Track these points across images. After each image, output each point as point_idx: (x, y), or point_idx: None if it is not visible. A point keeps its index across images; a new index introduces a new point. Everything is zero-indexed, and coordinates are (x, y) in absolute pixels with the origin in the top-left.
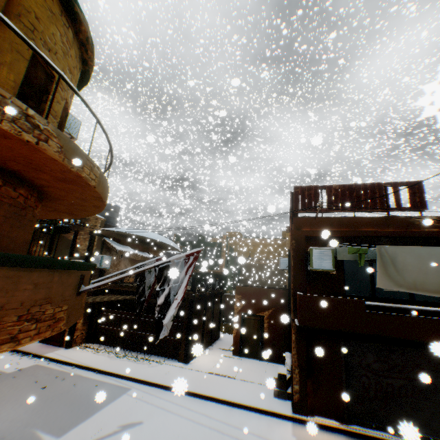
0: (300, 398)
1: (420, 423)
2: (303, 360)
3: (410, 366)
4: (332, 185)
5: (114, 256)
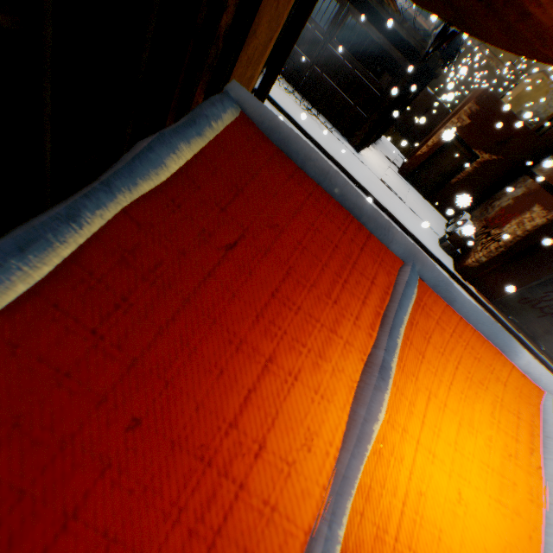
0: (475, 268)
1: (548, 340)
2: (519, 247)
3: None
4: None
5: None
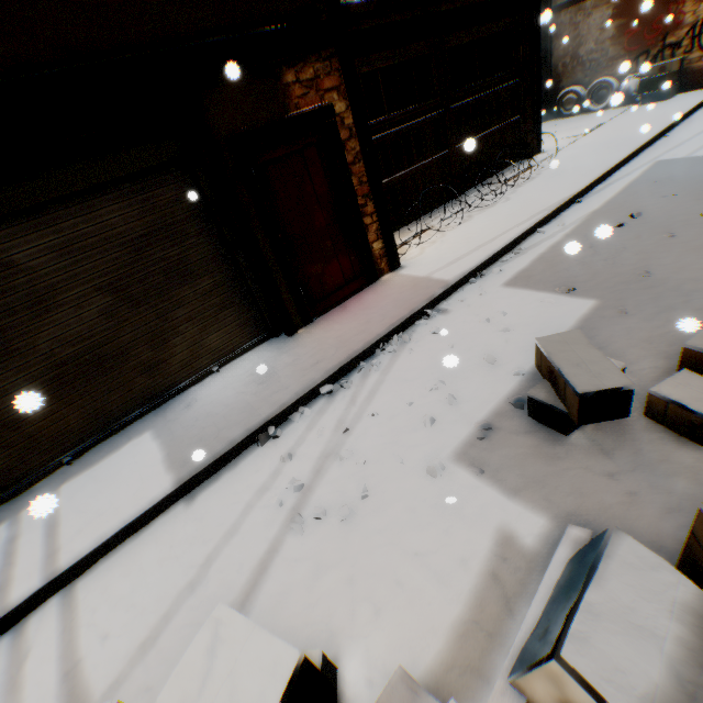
0: None
1: None
2: None
3: None
4: None
5: None
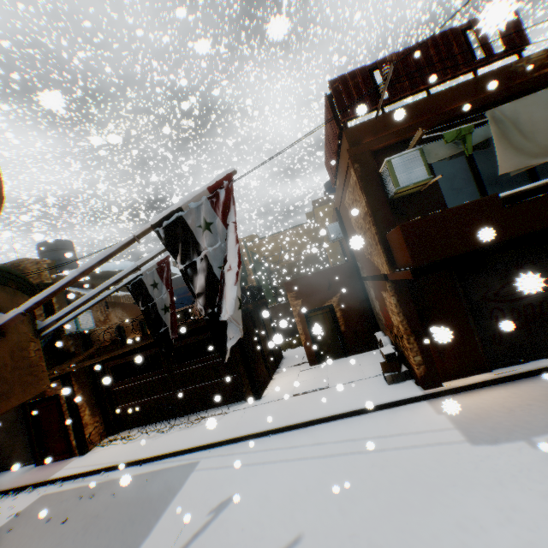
0: (427, 370)
1: None
2: (416, 323)
3: (545, 273)
4: (385, 58)
5: (95, 310)
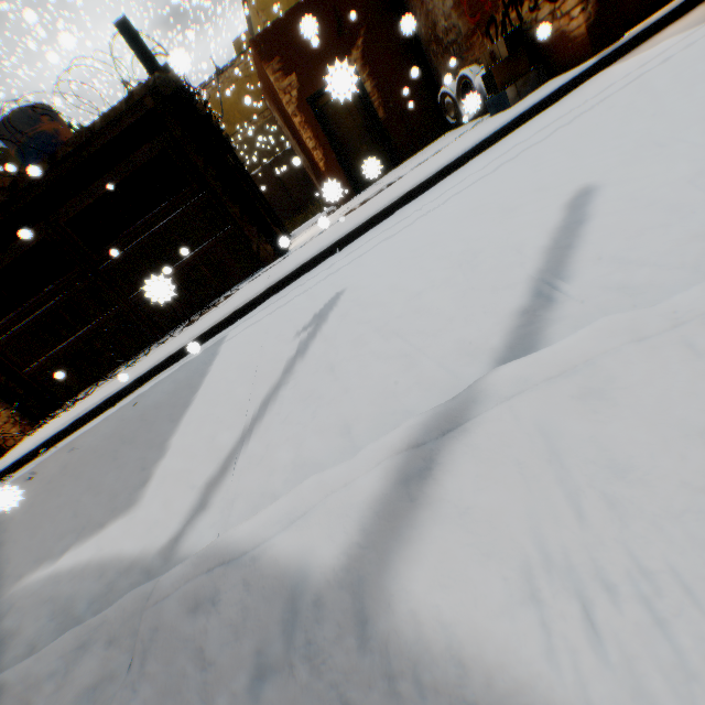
0: (600, 8)
1: None
2: None
3: None
4: None
5: None
